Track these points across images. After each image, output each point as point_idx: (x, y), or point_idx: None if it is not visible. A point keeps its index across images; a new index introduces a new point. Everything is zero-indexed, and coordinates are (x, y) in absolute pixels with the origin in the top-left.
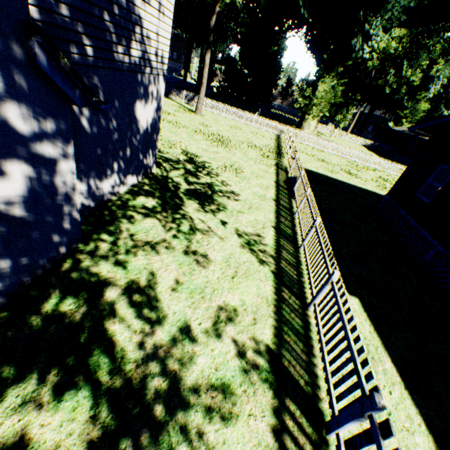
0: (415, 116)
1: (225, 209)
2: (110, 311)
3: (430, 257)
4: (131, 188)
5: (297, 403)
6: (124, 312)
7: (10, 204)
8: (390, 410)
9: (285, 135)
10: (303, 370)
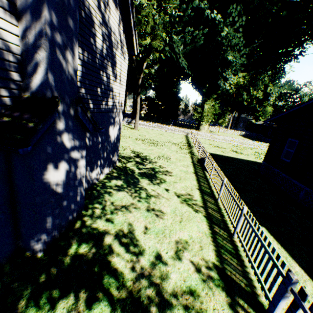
0: (266, 114)
1: (165, 181)
2: (109, 250)
3: (303, 196)
4: (106, 175)
5: (243, 299)
6: (118, 249)
7: (57, 185)
8: (308, 298)
9: (190, 135)
10: (241, 277)
